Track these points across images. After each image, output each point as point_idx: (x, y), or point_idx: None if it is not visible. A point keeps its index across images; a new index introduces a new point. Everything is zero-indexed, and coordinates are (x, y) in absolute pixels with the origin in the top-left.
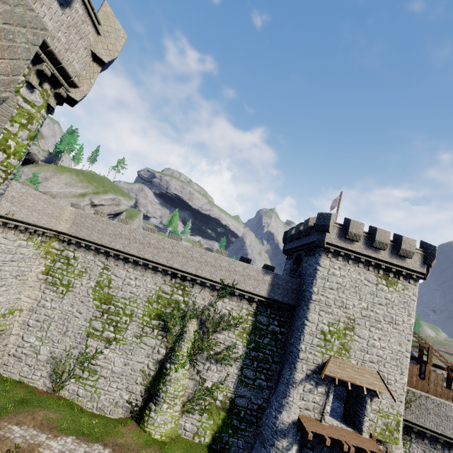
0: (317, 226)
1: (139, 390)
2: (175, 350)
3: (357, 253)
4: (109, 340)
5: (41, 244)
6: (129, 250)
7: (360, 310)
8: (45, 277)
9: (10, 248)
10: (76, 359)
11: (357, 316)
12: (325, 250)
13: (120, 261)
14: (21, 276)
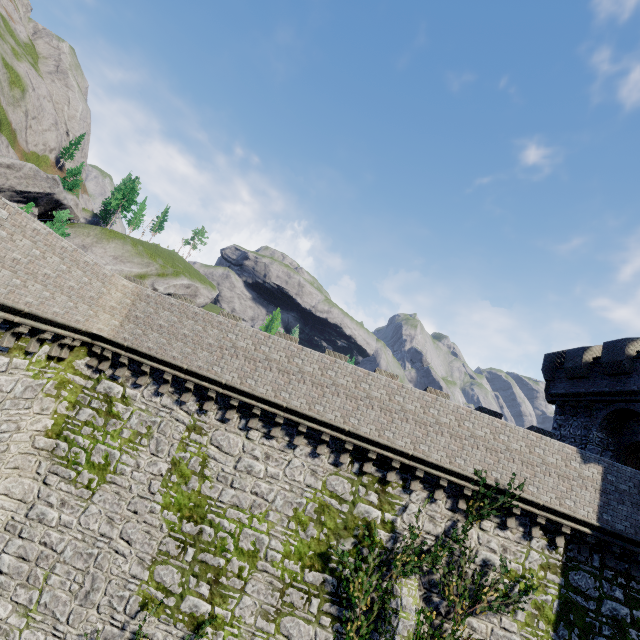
0: None
1: None
2: None
3: None
4: (196, 623)
5: (48, 364)
6: (253, 388)
7: None
8: (52, 443)
9: None
10: None
11: None
12: None
13: (231, 412)
14: None
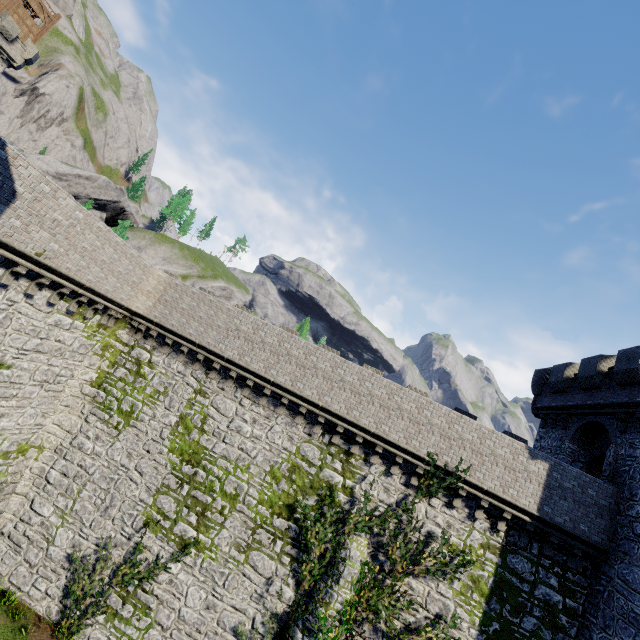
0: None
1: None
2: (318, 599)
3: None
4: (184, 544)
5: (98, 329)
6: (249, 363)
7: None
8: (95, 391)
9: (38, 326)
10: (114, 572)
11: None
12: None
13: (230, 382)
14: (52, 383)
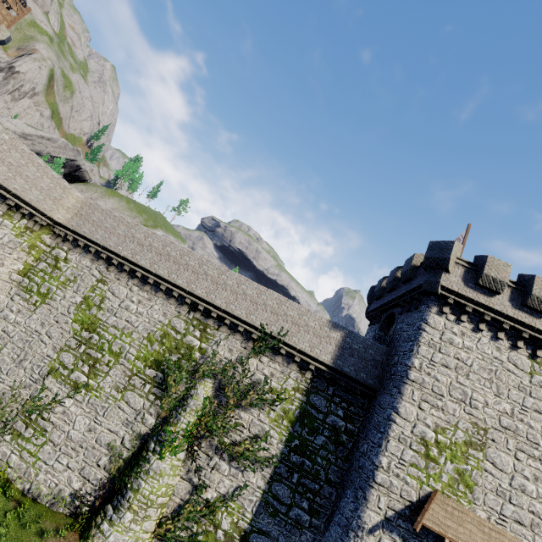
0: (427, 261)
1: (99, 478)
2: (169, 422)
3: (495, 313)
4: (77, 386)
5: (25, 231)
6: (138, 260)
7: (498, 414)
8: (21, 278)
9: None
10: (22, 405)
11: (491, 425)
12: (438, 301)
13: (124, 274)
14: None
